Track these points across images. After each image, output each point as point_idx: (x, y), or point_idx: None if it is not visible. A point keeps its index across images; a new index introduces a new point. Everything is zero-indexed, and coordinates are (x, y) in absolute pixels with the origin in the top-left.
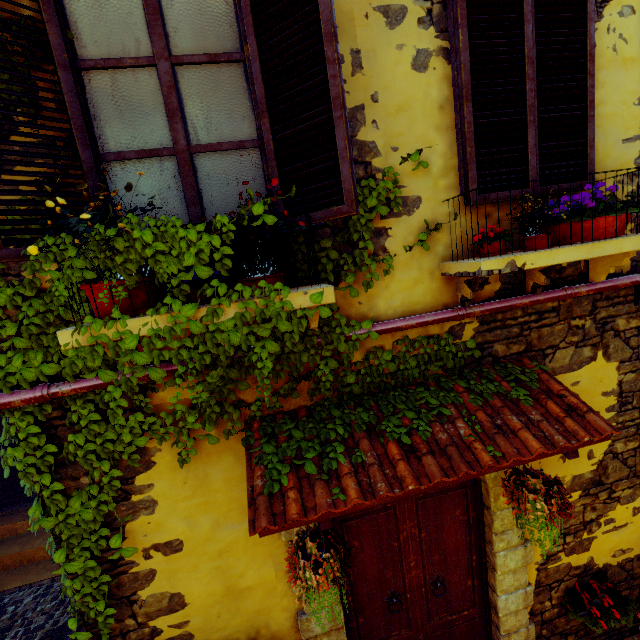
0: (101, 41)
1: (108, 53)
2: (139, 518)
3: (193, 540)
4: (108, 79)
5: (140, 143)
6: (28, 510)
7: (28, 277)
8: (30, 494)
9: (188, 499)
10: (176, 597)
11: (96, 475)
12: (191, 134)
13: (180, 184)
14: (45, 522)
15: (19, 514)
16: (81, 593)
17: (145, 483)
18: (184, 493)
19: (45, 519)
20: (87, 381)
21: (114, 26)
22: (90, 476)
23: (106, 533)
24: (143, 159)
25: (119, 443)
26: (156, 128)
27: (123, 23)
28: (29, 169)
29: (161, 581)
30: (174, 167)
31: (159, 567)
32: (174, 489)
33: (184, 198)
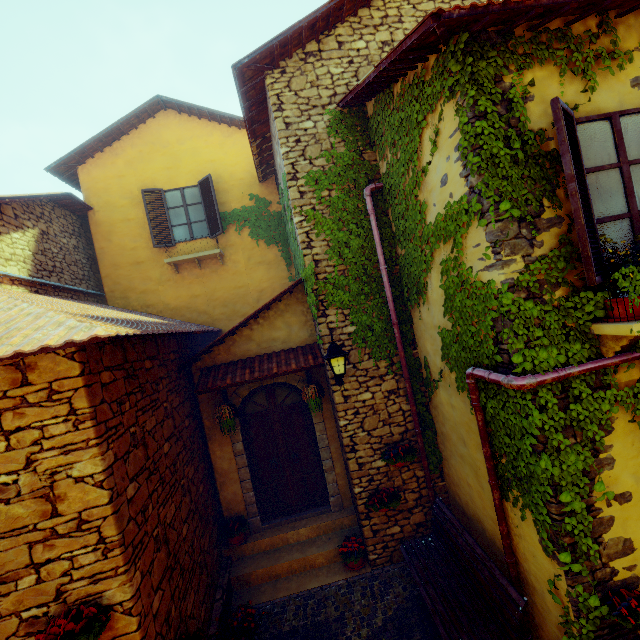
0: (590, 158)
1: (594, 164)
2: (603, 472)
3: (638, 493)
4: (593, 178)
5: (609, 212)
6: (289, 523)
7: (545, 299)
8: (549, 448)
9: (634, 458)
10: (627, 542)
11: (589, 434)
12: (637, 204)
13: (631, 234)
14: (554, 470)
15: (283, 526)
16: (577, 529)
17: (607, 444)
18: (632, 453)
19: (554, 468)
20: (585, 365)
21: (597, 149)
22: (584, 435)
23: (587, 482)
24: (611, 221)
25: (599, 411)
26: (618, 202)
27: (601, 147)
28: (549, 233)
29: (617, 527)
30: (628, 224)
31: (616, 514)
32: (625, 450)
33: (633, 243)
